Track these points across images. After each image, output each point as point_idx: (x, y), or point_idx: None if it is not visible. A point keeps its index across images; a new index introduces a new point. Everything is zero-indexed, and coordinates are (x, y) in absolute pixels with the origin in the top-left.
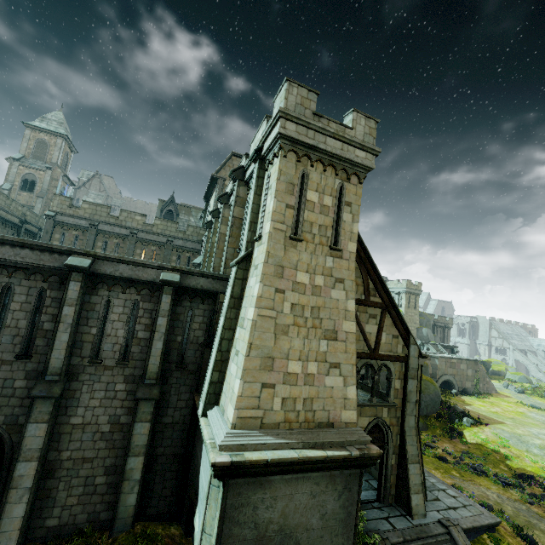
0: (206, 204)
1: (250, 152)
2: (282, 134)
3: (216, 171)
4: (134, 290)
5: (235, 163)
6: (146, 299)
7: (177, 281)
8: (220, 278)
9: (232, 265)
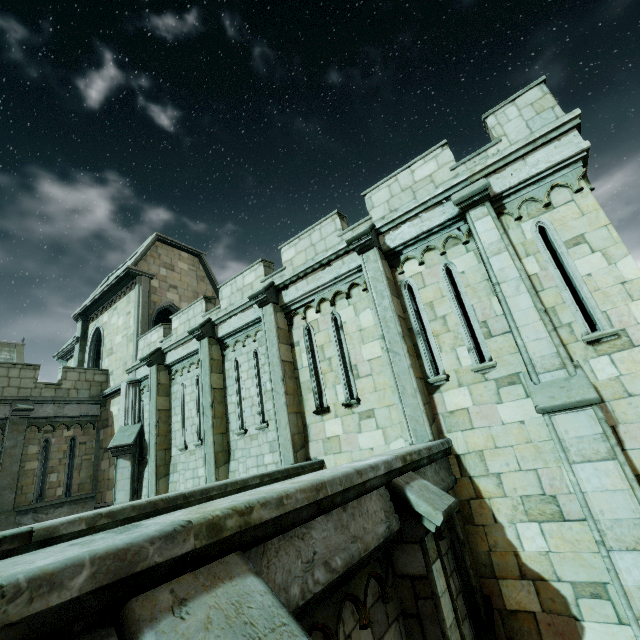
0: (83, 326)
1: (380, 204)
2: (587, 152)
3: (134, 262)
4: (349, 614)
5: (161, 251)
6: (380, 620)
7: (455, 500)
8: (442, 453)
9: (568, 407)
